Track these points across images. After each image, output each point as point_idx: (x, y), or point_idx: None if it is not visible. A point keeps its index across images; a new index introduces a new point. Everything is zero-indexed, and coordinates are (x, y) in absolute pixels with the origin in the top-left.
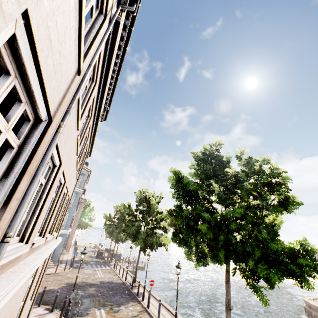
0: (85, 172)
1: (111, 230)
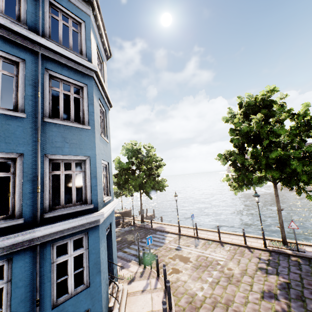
0: (103, 54)
1: (140, 182)
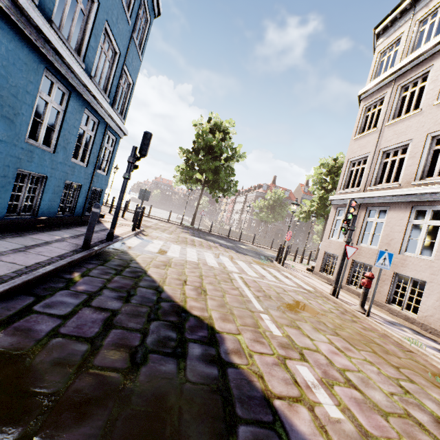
0: None
1: None
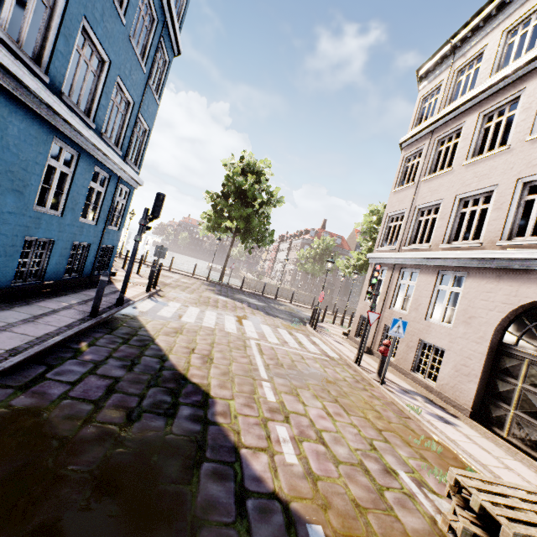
0: None
1: None
